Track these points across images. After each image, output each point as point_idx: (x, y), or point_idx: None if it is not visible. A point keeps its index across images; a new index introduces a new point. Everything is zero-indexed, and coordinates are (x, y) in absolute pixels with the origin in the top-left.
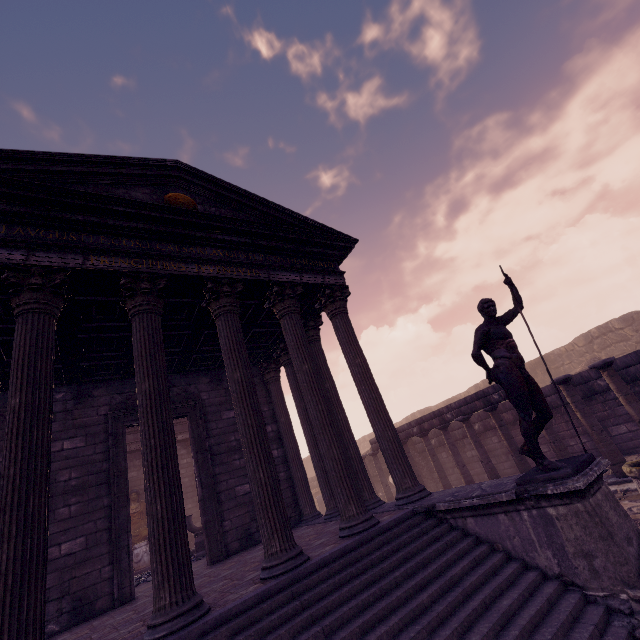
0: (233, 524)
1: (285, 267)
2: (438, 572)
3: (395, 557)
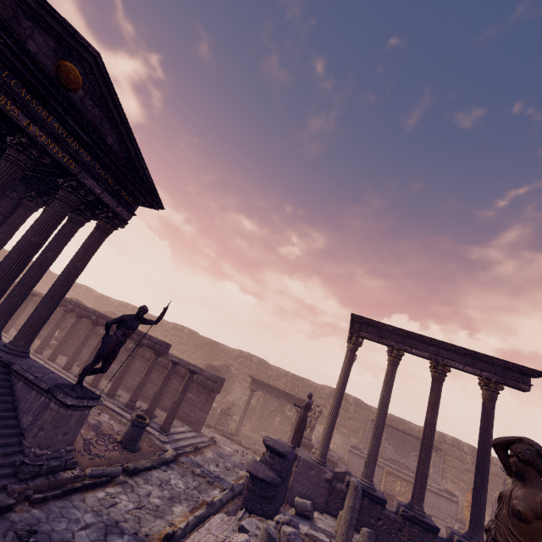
0: None
1: (98, 179)
2: None
3: None
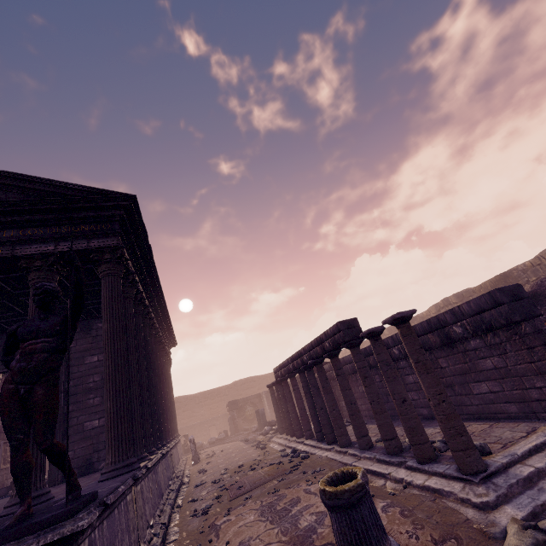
0: (76, 454)
1: (37, 239)
2: None
3: None
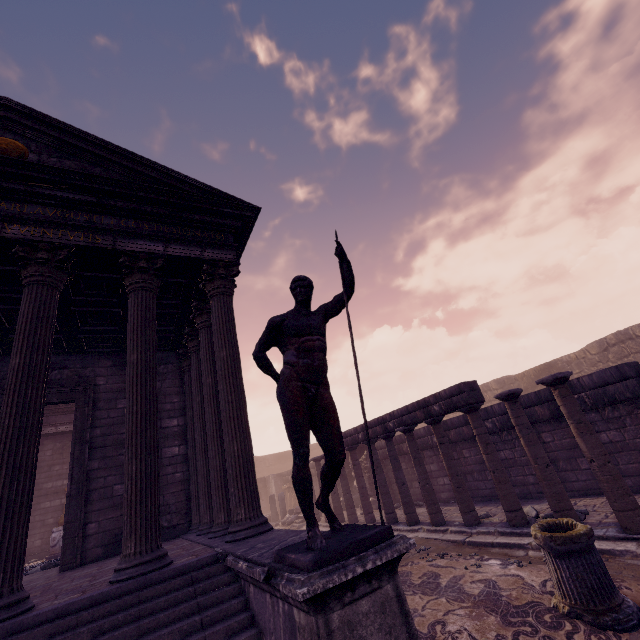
0: (101, 527)
1: (144, 234)
2: None
3: (109, 635)
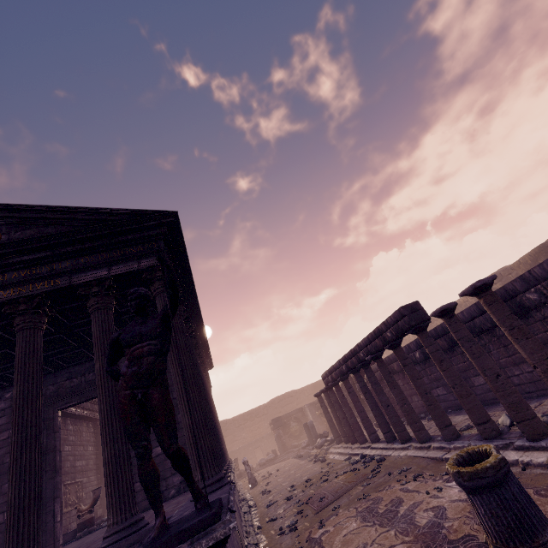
0: None
1: (91, 266)
2: None
3: None
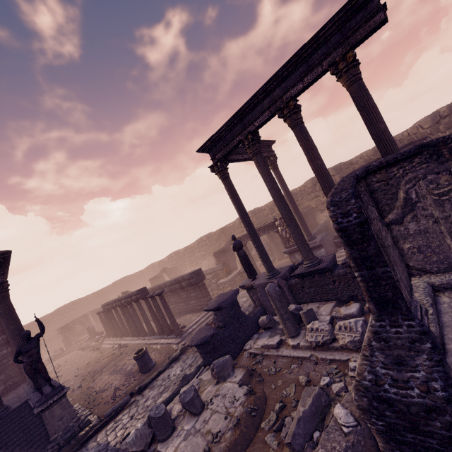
0: None
1: None
2: (5, 439)
3: None
